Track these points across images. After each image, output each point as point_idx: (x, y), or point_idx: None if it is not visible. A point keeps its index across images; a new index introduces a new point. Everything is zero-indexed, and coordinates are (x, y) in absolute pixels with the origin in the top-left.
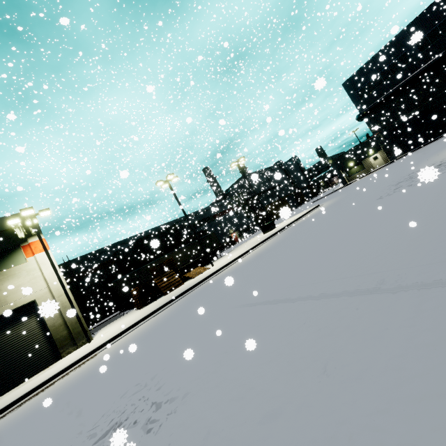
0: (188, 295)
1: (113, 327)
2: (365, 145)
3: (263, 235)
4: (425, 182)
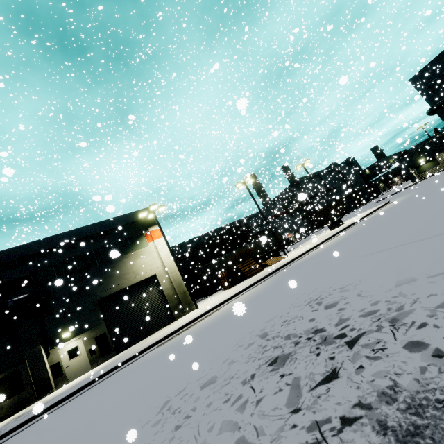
0: (280, 272)
1: (210, 300)
2: (439, 140)
3: (331, 231)
4: None
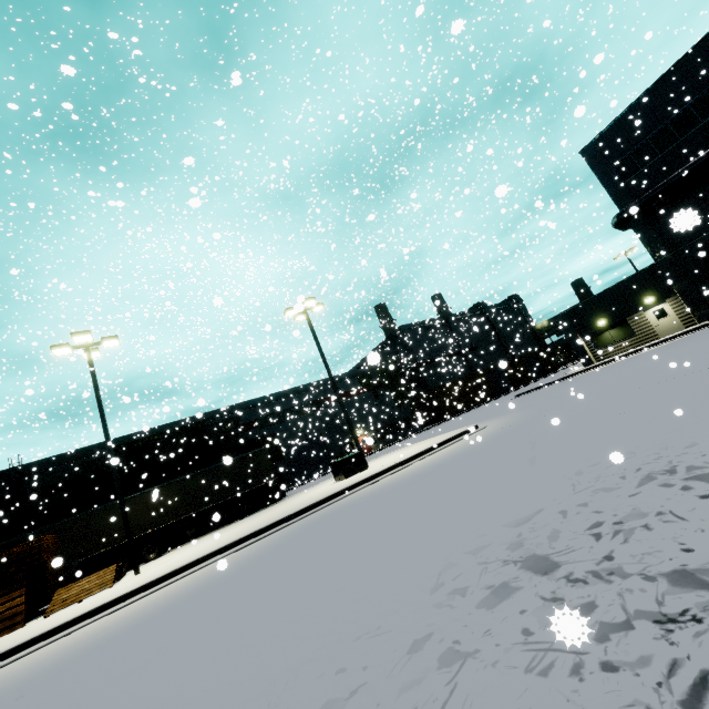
0: None
1: None
2: (635, 284)
3: (318, 491)
4: None
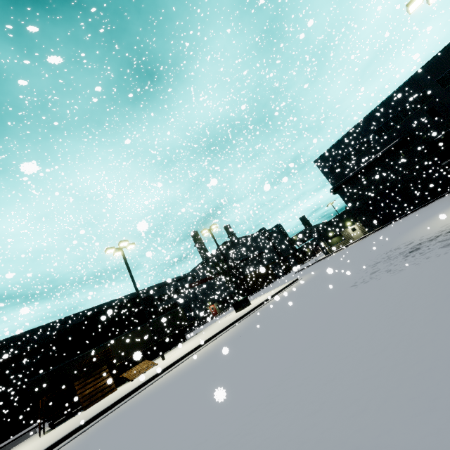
0: (92, 428)
1: None
2: (342, 217)
3: (233, 315)
4: (407, 270)
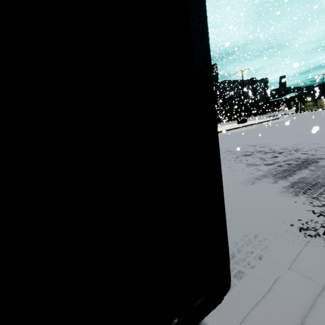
0: None
1: None
2: None
3: (238, 124)
4: None
